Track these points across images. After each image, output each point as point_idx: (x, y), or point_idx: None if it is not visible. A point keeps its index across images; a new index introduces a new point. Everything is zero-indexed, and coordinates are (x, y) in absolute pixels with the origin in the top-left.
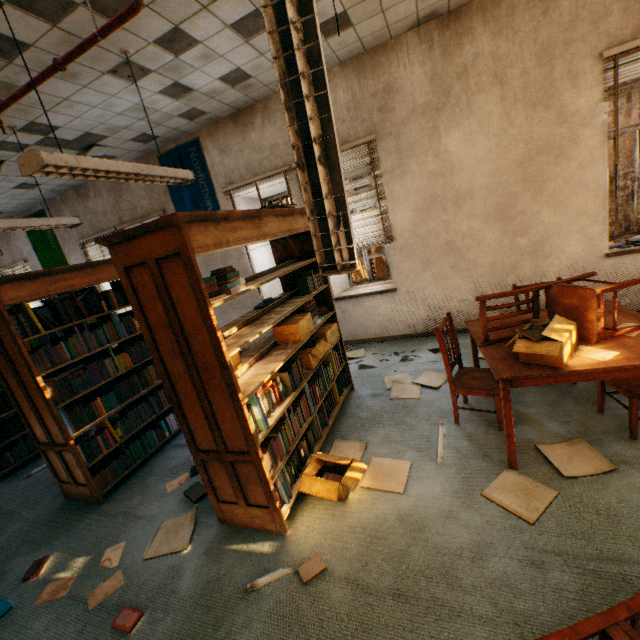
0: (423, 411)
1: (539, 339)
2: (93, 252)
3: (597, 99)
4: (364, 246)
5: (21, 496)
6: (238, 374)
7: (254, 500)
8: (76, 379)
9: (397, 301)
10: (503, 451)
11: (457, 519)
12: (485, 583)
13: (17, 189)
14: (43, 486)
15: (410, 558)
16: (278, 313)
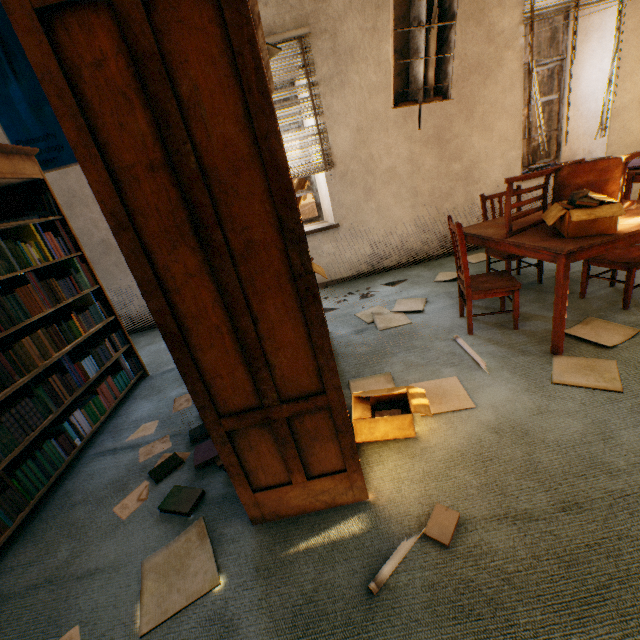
0: (425, 332)
1: (597, 204)
2: None
3: (517, 21)
4: (301, 173)
5: None
6: None
7: (319, 468)
8: None
9: (340, 239)
10: (535, 344)
11: (552, 411)
12: (637, 457)
13: None
14: None
15: (543, 465)
16: None
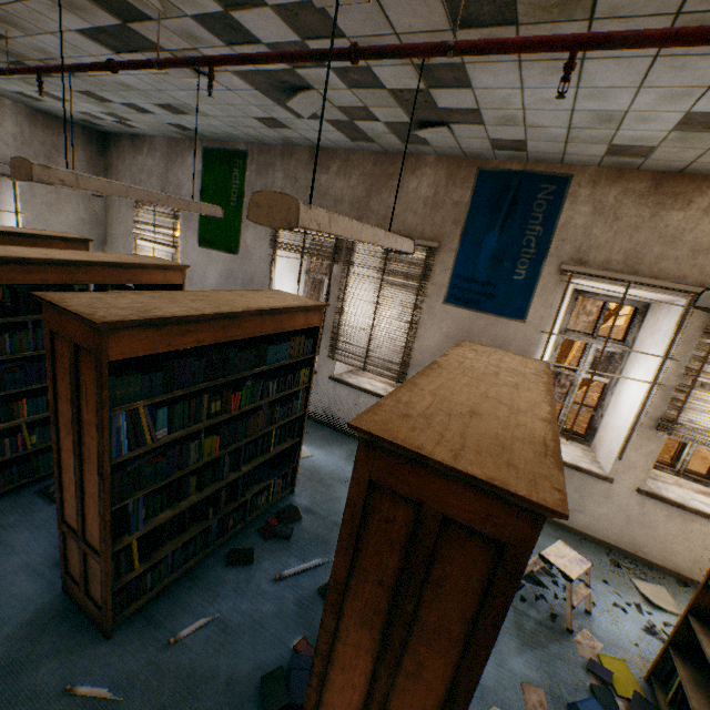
0: None
1: None
2: (283, 237)
3: None
4: None
5: None
6: None
7: None
8: None
9: None
10: None
11: None
12: None
13: (255, 120)
14: (215, 704)
15: None
16: None
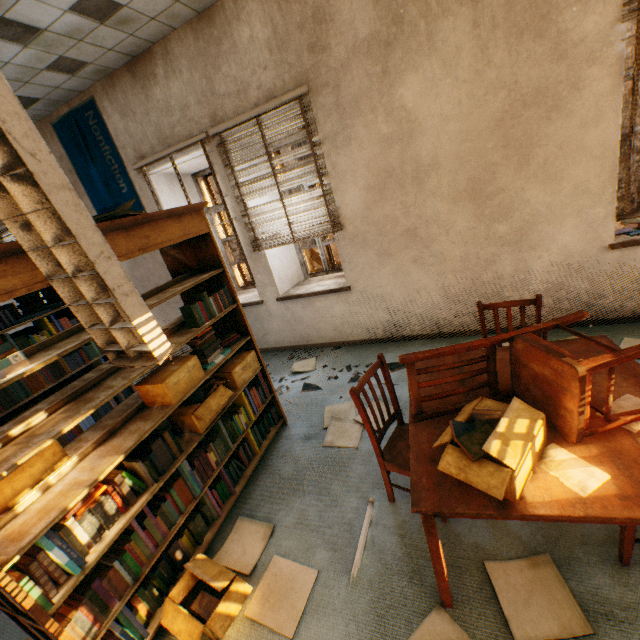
0: (356, 472)
1: (478, 457)
2: None
3: (613, 18)
4: (307, 236)
5: None
6: (51, 481)
7: None
8: None
9: (352, 301)
10: None
11: None
12: None
13: None
14: None
15: None
16: (128, 374)
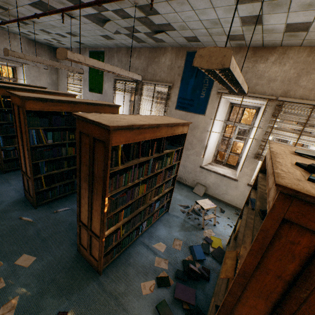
0: None
1: None
2: (118, 86)
3: None
4: None
5: (51, 228)
6: None
7: None
8: (120, 198)
9: None
10: None
11: None
12: None
13: (101, 36)
14: (64, 227)
15: None
16: None
